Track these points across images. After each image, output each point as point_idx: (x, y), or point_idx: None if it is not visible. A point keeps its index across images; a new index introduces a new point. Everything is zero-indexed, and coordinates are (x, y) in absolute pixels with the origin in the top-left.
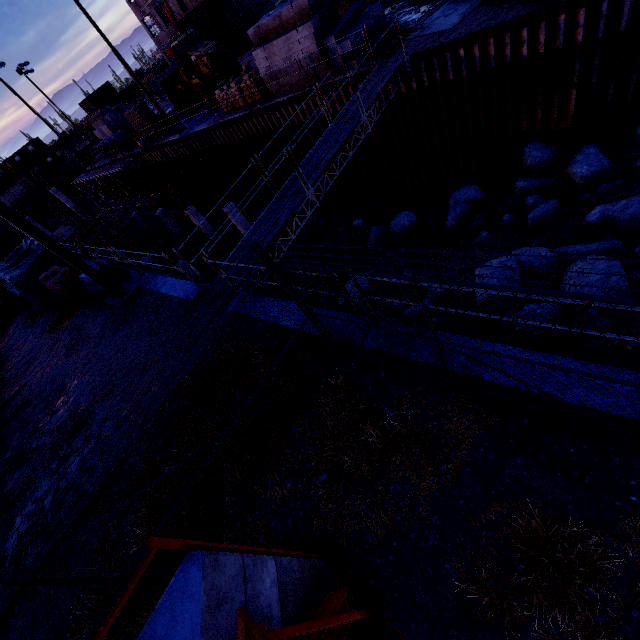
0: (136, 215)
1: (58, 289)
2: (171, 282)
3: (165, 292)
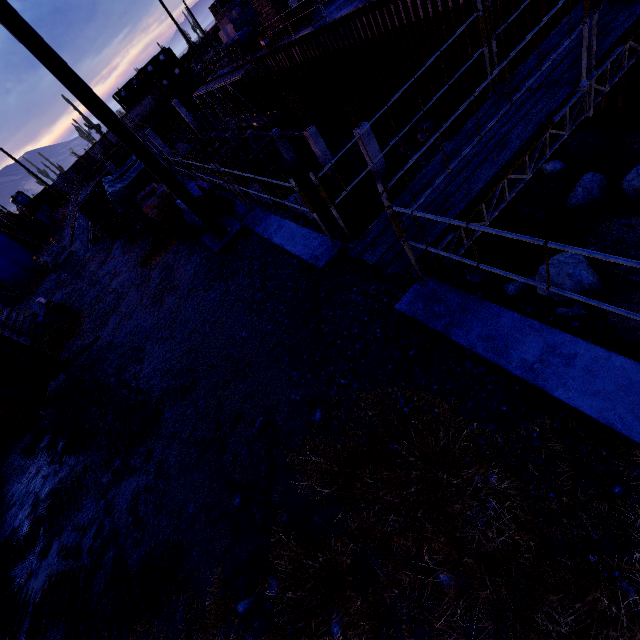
0: (249, 135)
1: (154, 214)
2: (289, 228)
3: (279, 243)
